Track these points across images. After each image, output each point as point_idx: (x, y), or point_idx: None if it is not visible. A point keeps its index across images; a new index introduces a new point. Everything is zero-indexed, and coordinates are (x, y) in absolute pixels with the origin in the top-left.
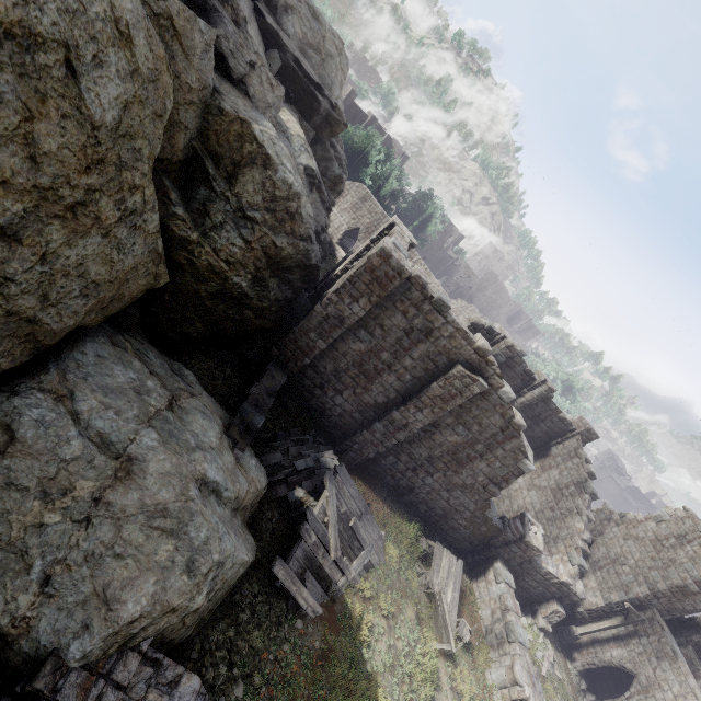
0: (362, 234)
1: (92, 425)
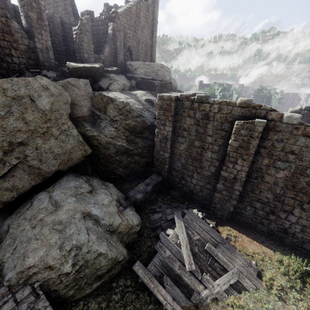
0: None
1: (54, 198)
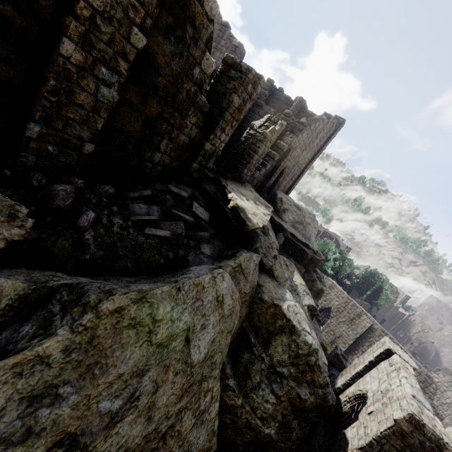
0: (333, 313)
1: None
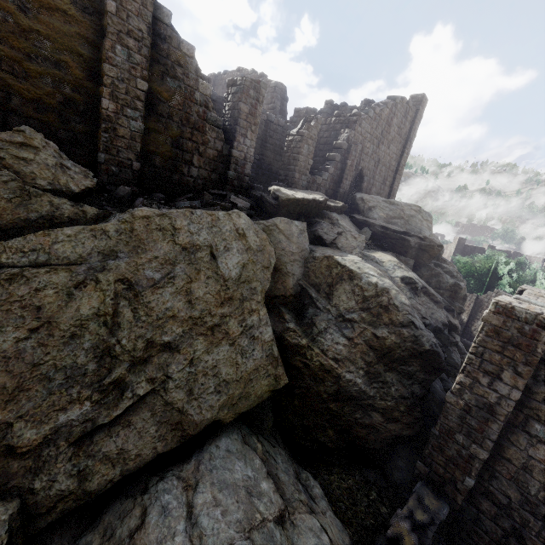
0: None
1: (199, 522)
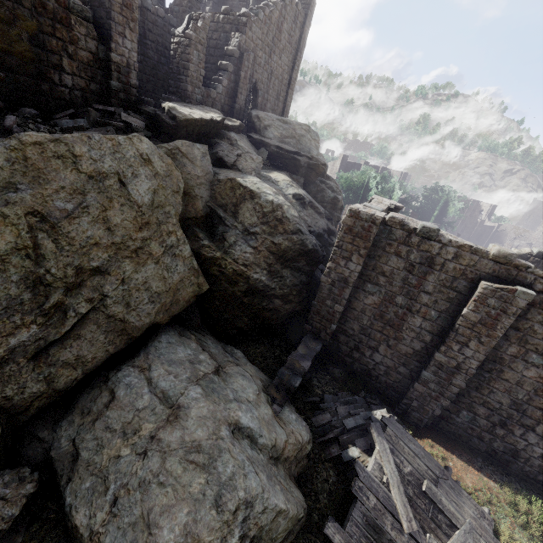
0: None
1: (159, 385)
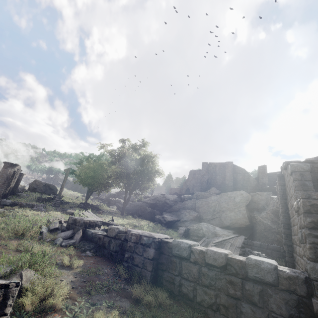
0: None
1: None
